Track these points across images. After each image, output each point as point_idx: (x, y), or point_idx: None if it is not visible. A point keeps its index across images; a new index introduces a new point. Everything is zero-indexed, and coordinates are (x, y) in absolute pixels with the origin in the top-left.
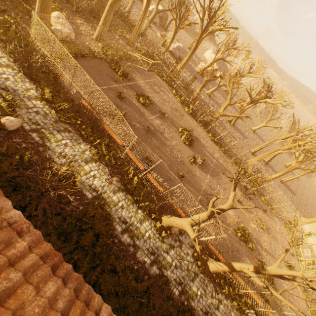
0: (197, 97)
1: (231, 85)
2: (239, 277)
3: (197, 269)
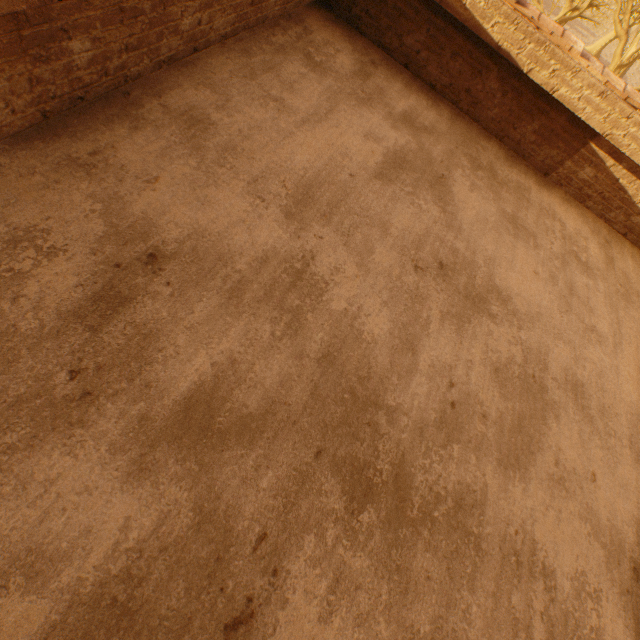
0: None
1: (626, 18)
2: None
3: None
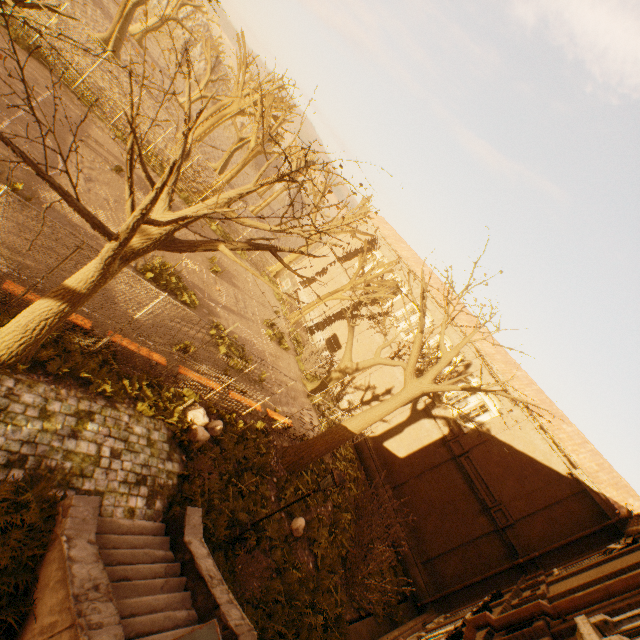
0: None
1: None
2: (152, 351)
3: None
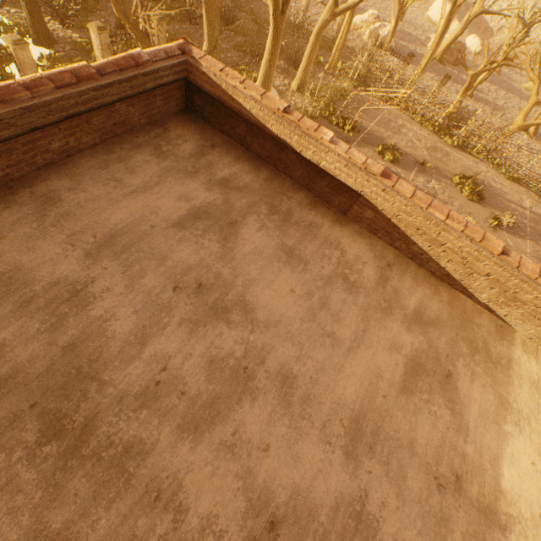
0: (458, 110)
1: (536, 66)
2: None
3: None
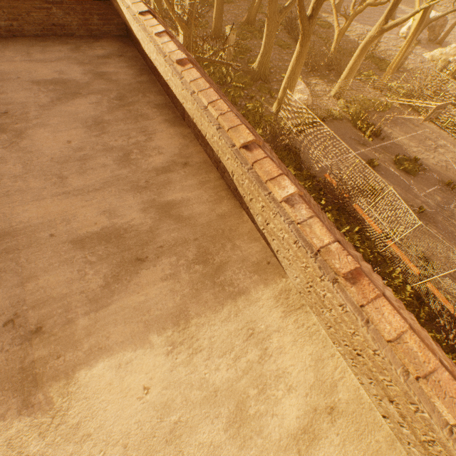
0: None
1: None
2: None
3: None
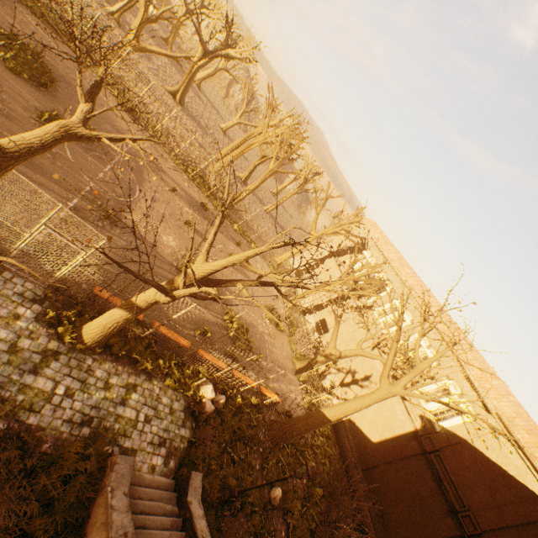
0: None
1: None
2: (181, 337)
3: (55, 345)
